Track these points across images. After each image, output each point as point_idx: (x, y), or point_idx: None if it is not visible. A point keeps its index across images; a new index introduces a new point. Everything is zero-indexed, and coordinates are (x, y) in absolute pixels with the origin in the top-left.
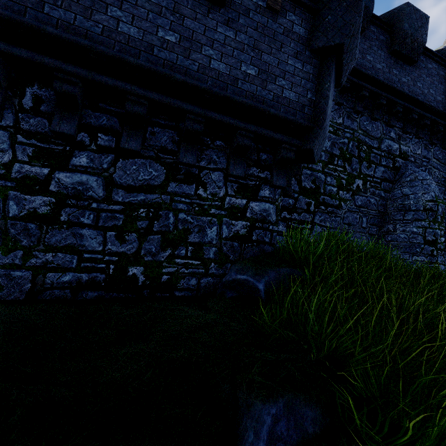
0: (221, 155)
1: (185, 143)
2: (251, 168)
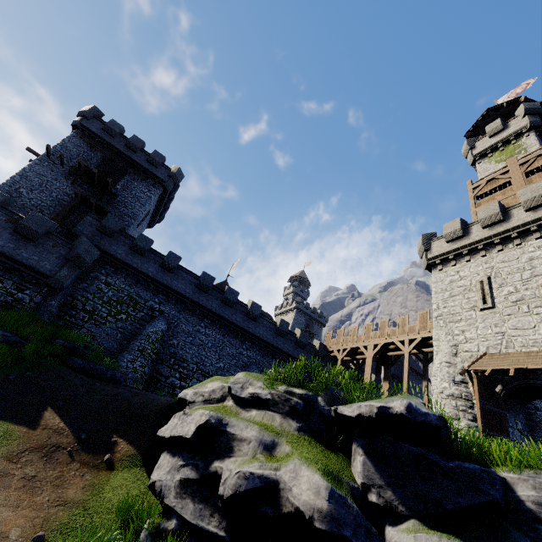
0: (16, 277)
1: (3, 270)
2: (26, 283)
